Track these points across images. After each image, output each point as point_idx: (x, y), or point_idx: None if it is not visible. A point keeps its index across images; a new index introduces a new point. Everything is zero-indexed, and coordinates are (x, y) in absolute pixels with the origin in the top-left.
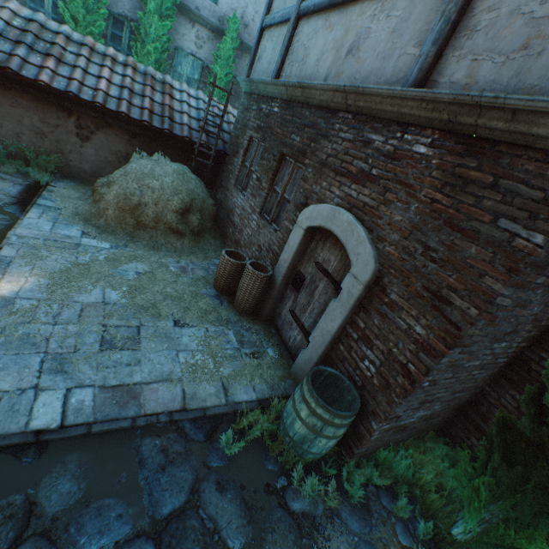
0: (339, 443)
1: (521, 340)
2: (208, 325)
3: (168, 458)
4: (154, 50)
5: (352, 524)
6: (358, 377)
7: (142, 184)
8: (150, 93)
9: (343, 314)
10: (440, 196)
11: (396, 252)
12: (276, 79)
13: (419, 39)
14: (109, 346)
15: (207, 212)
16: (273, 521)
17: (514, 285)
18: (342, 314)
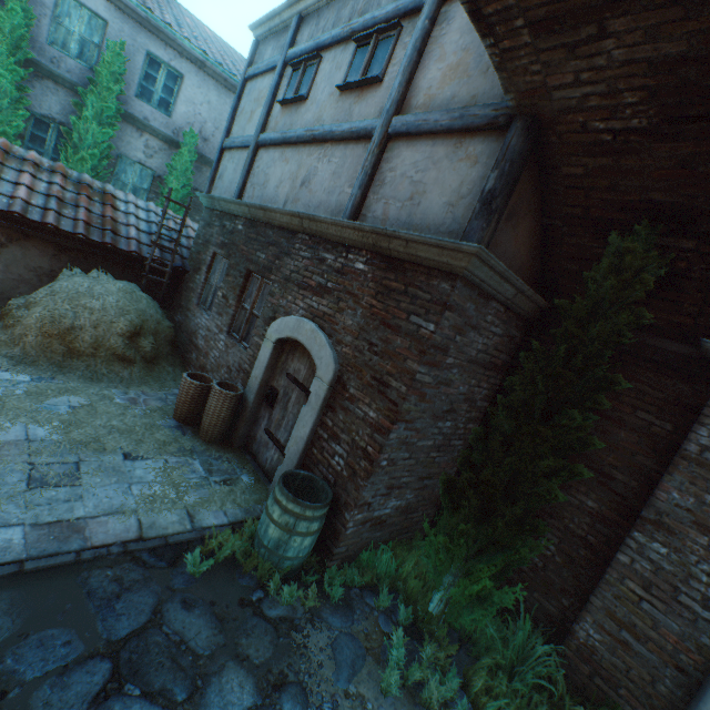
0: (320, 550)
1: (465, 420)
2: (167, 456)
3: (124, 586)
4: (91, 156)
5: (334, 621)
6: (332, 474)
7: (77, 304)
8: (87, 203)
9: (313, 417)
10: (376, 302)
11: (351, 351)
12: (239, 198)
13: (352, 182)
14: (40, 484)
15: (163, 335)
16: (248, 628)
17: (426, 364)
18: (313, 417)
